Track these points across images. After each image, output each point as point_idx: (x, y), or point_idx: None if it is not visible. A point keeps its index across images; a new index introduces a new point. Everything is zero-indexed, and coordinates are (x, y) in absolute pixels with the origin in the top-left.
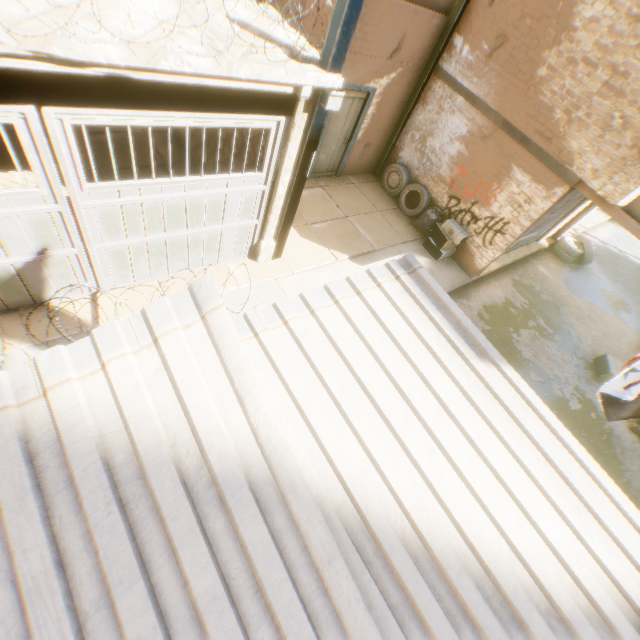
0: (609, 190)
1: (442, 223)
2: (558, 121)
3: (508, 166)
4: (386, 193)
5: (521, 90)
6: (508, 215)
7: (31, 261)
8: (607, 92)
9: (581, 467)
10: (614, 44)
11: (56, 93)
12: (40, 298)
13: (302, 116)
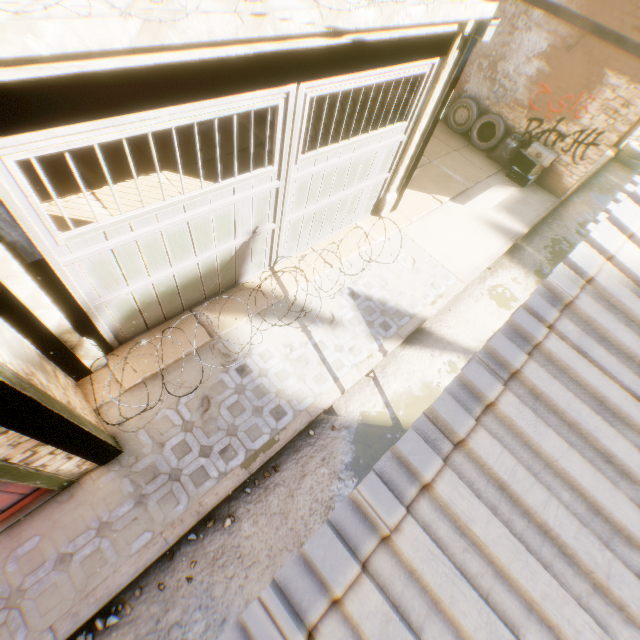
0: None
1: (524, 149)
2: None
3: (599, 73)
4: (453, 132)
5: None
6: (601, 125)
7: (245, 241)
8: None
9: None
10: None
11: (314, 68)
12: (238, 277)
13: (454, 55)
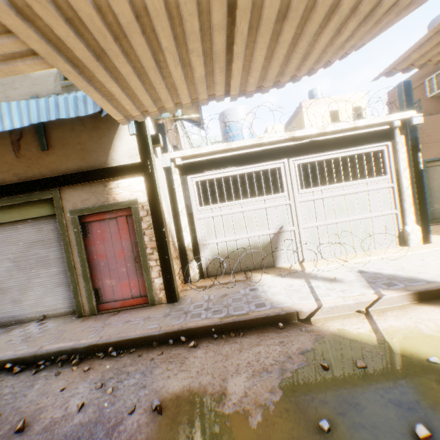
0: None
1: None
2: None
3: None
4: None
5: None
6: None
7: (275, 234)
8: None
9: None
10: None
11: (293, 152)
12: (275, 261)
13: (399, 137)
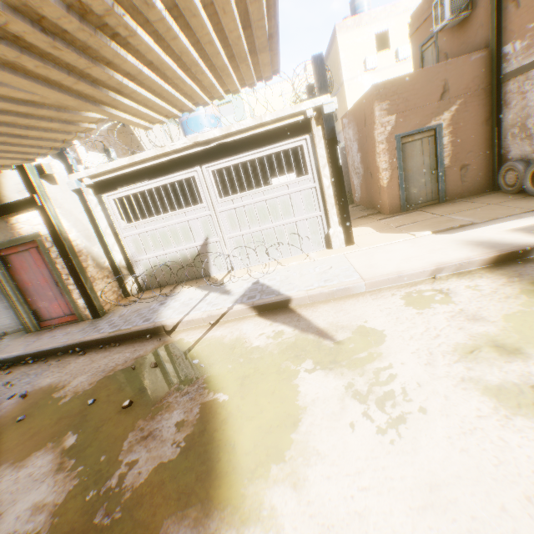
0: None
1: None
2: None
3: None
4: (508, 194)
5: None
6: None
7: (203, 246)
8: None
9: None
10: None
11: (204, 158)
12: (207, 272)
13: (317, 128)
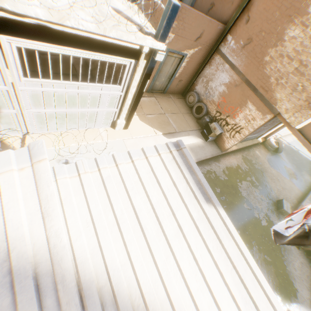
0: (292, 120)
1: (211, 123)
2: (272, 83)
3: (246, 101)
4: (186, 105)
5: (256, 65)
6: (243, 124)
7: None
8: (296, 72)
9: (252, 272)
10: (302, 50)
11: (7, 28)
12: None
13: (143, 61)
